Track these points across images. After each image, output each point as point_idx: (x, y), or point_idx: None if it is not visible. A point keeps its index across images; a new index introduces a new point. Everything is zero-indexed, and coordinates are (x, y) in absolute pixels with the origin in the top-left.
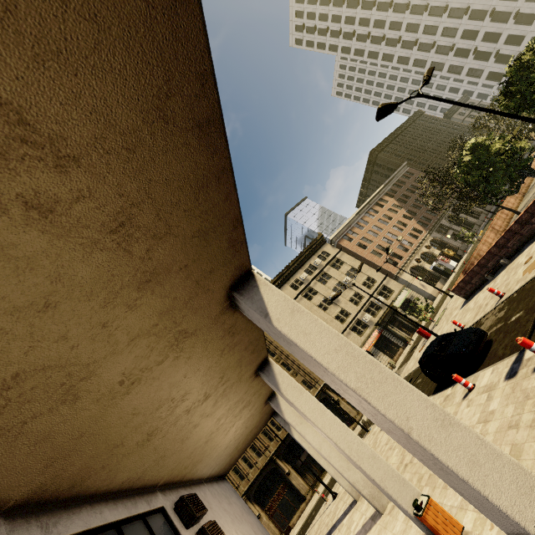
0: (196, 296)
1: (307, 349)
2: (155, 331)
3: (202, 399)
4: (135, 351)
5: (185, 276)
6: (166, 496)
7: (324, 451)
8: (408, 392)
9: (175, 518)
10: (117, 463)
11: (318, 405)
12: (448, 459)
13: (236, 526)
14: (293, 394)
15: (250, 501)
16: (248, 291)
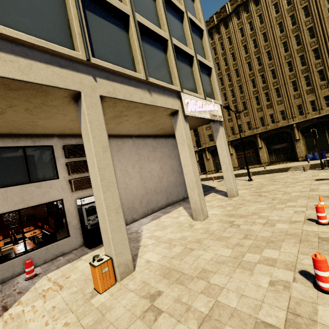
0: None
1: None
2: None
3: None
4: None
5: None
6: (64, 140)
7: (185, 170)
8: None
9: (58, 152)
10: None
11: (93, 158)
12: None
13: (140, 163)
14: (85, 137)
15: (231, 146)
16: None
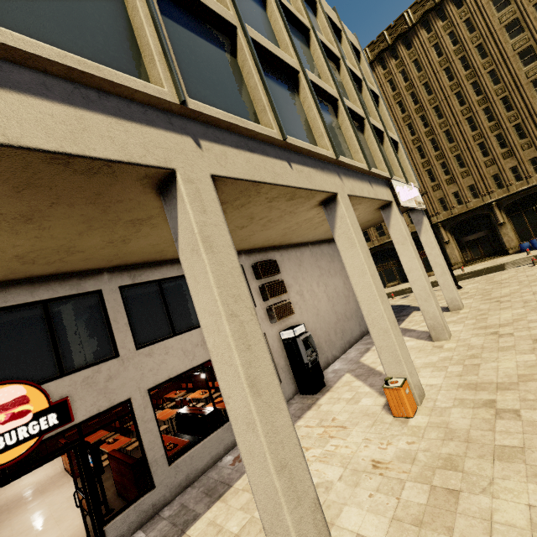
0: (109, 207)
1: (192, 294)
2: (96, 227)
3: (238, 228)
4: (95, 235)
5: (66, 206)
6: (250, 257)
7: (411, 277)
8: (240, 387)
9: (249, 273)
10: (175, 254)
11: (362, 266)
12: (238, 436)
13: (323, 279)
14: (344, 243)
15: None
16: (169, 201)
